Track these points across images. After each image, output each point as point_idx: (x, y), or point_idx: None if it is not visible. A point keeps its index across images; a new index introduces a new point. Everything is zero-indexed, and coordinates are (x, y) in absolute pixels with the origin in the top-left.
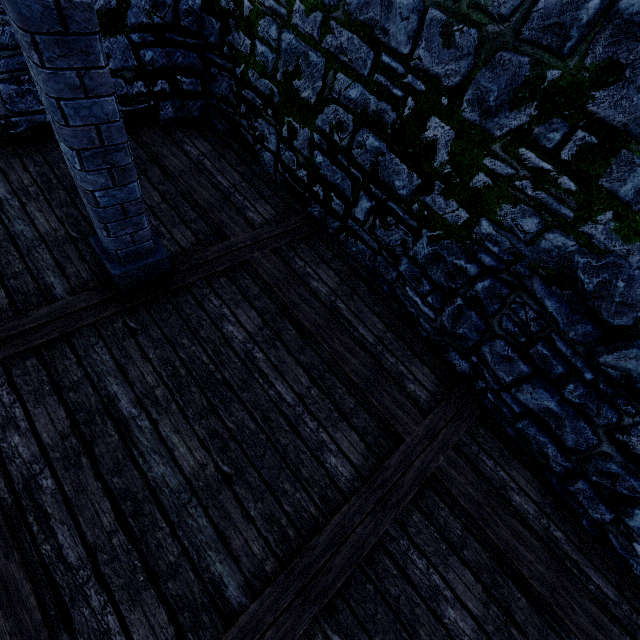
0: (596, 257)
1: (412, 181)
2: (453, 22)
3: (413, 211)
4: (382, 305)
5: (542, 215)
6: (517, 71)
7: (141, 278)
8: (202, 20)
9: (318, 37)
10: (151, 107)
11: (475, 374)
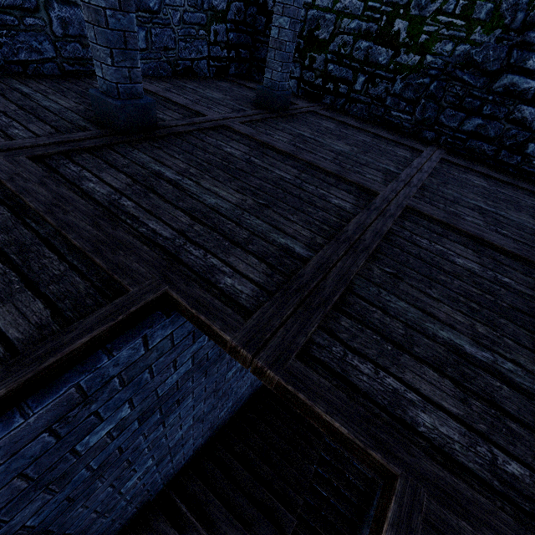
0: (479, 47)
1: (388, 54)
2: None
3: (390, 69)
4: (380, 126)
5: (453, 41)
6: None
7: (282, 103)
8: (255, 19)
9: (331, 6)
10: (227, 66)
11: (438, 135)
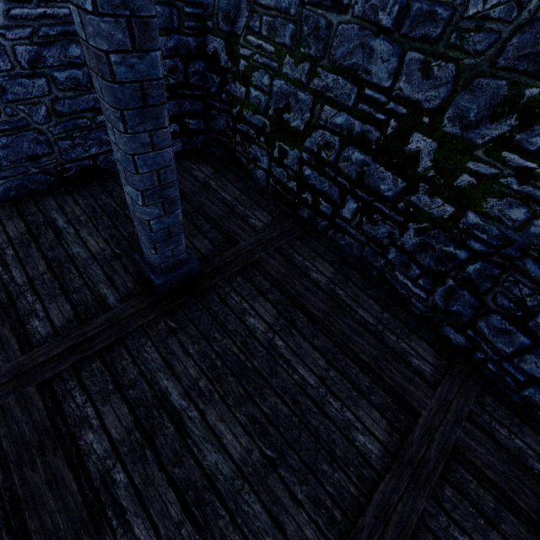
0: None
1: (397, 184)
2: (431, 60)
3: (399, 208)
4: (374, 289)
5: (529, 205)
6: (495, 92)
7: (177, 284)
8: (205, 77)
9: (306, 81)
10: None
11: (472, 346)
